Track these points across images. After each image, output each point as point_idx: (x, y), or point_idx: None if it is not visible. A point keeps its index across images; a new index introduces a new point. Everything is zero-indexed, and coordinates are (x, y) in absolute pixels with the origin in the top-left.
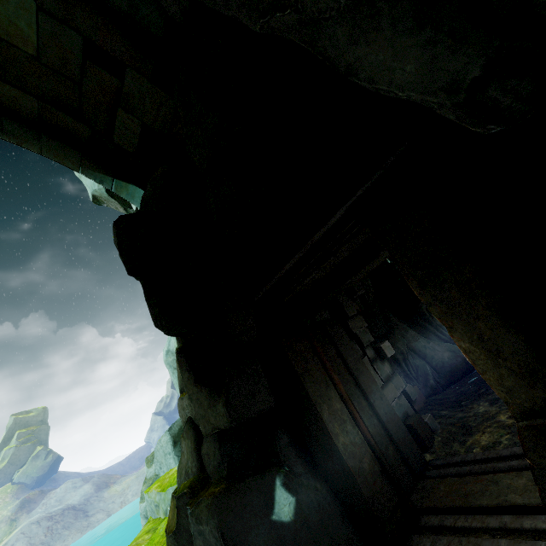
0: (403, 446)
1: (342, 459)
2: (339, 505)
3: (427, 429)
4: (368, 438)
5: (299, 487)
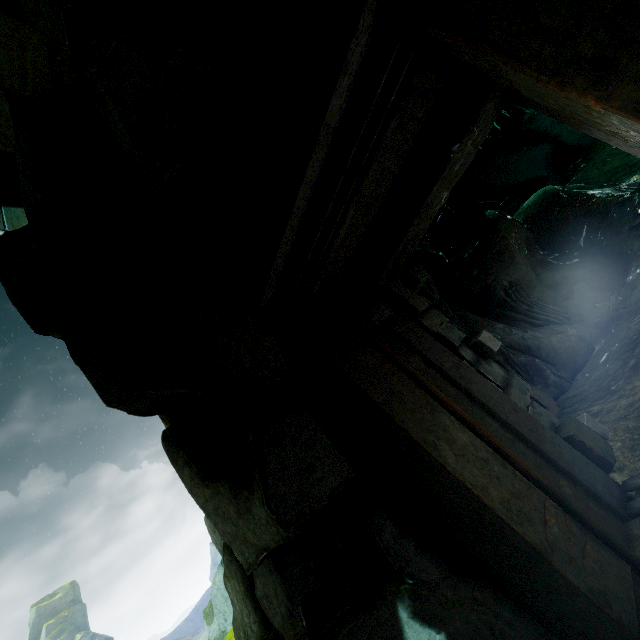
0: (579, 473)
1: (510, 531)
2: (528, 620)
3: (596, 436)
4: (534, 475)
5: (443, 610)
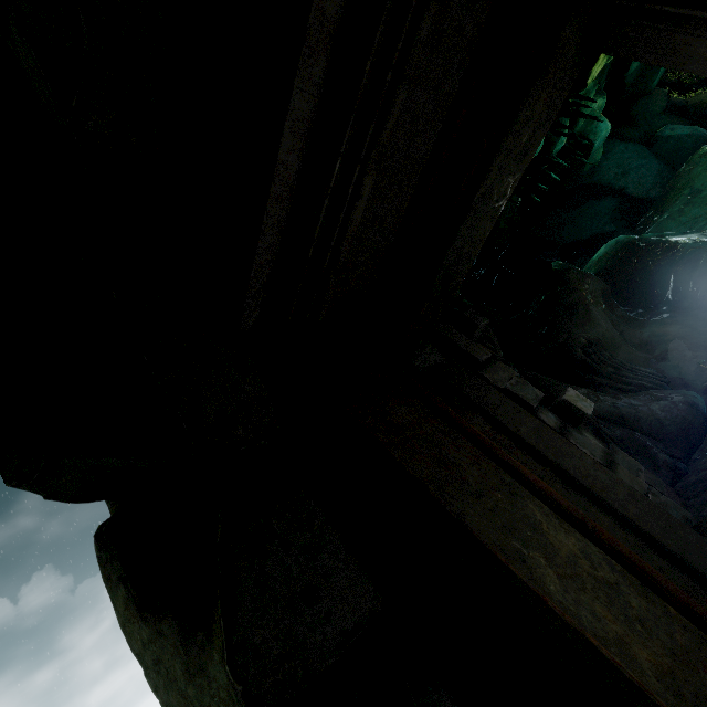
0: None
1: None
2: None
3: None
4: (705, 616)
5: None
